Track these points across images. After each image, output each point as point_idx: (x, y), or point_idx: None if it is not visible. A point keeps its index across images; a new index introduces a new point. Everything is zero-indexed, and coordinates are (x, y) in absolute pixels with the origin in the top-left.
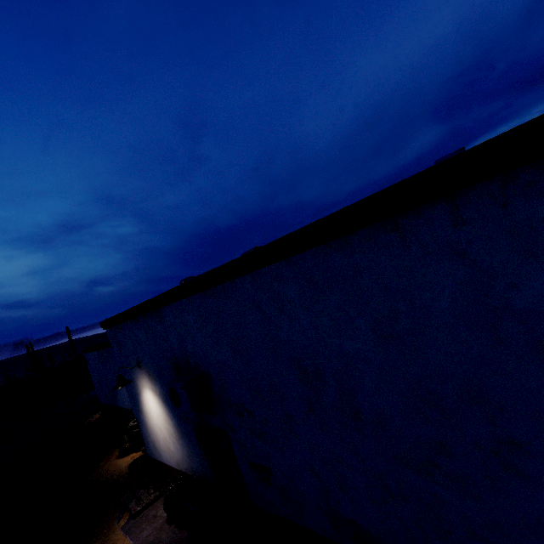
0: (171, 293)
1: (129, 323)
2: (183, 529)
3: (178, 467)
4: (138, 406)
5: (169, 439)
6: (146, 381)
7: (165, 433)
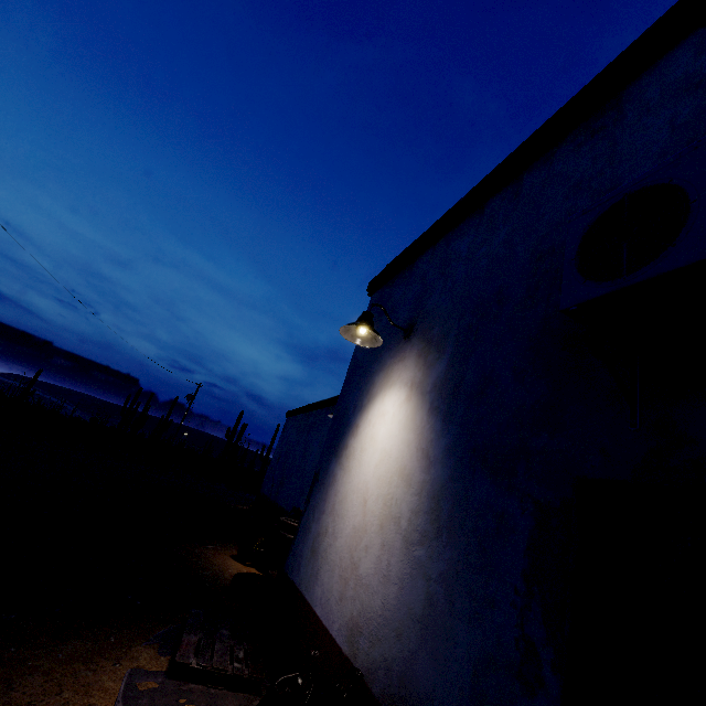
0: None
1: (445, 238)
2: None
3: (346, 638)
4: (341, 440)
5: (376, 531)
6: (406, 365)
7: (371, 513)
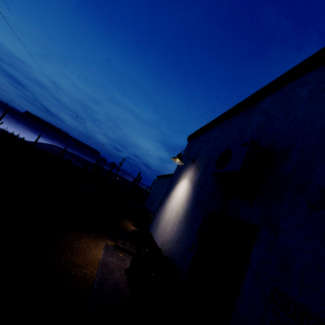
0: (295, 68)
1: (211, 129)
2: (129, 286)
3: (161, 245)
4: (169, 192)
5: (172, 220)
6: (190, 172)
7: (172, 215)
